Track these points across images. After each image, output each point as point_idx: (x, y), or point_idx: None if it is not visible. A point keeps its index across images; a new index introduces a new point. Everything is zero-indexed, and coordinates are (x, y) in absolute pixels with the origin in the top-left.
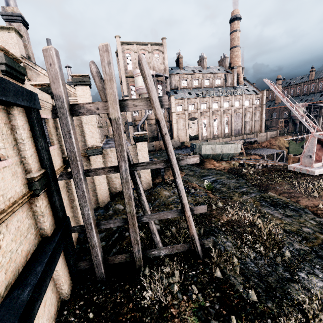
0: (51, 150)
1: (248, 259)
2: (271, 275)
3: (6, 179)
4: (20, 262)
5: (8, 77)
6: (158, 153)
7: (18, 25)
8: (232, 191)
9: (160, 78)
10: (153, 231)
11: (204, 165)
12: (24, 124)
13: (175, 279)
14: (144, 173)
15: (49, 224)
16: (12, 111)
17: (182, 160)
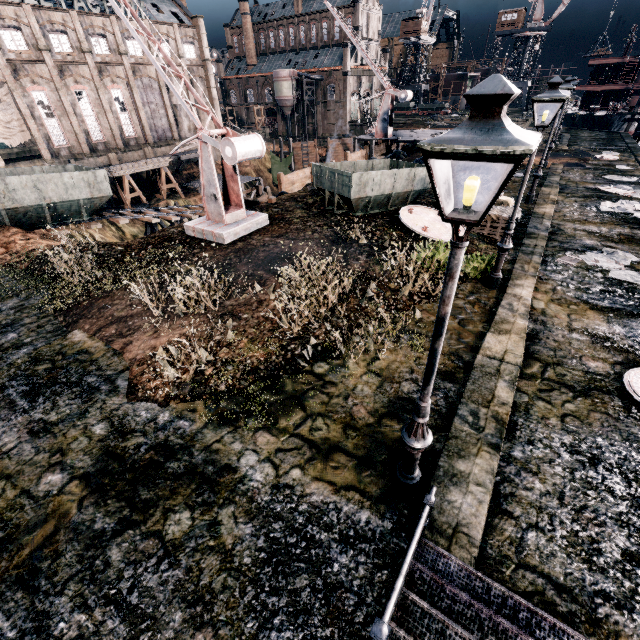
0: None
1: None
2: None
3: None
4: None
5: None
6: None
7: None
8: None
9: None
10: None
11: None
12: None
13: None
14: None
15: None
16: None
17: None
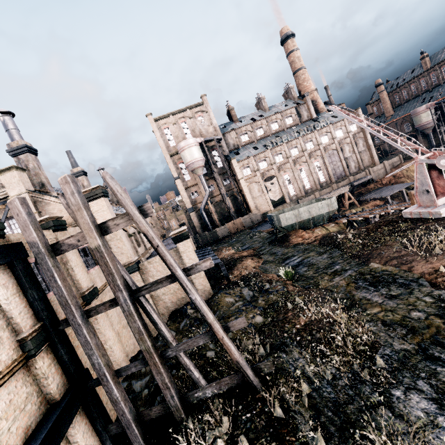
0: None
1: (324, 380)
2: (352, 401)
3: None
4: (15, 442)
5: None
6: (234, 237)
7: (26, 156)
8: (320, 274)
9: (212, 143)
10: (187, 366)
11: (289, 241)
12: (8, 281)
13: (221, 430)
14: (197, 280)
15: (57, 386)
16: None
17: (192, 269)
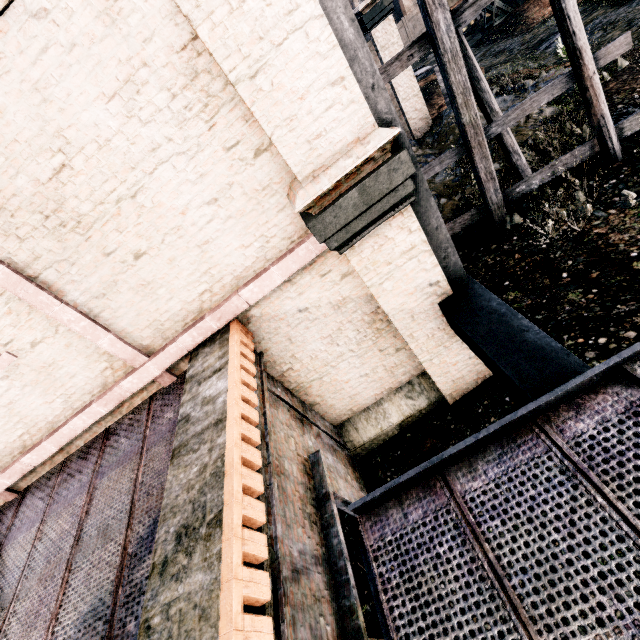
0: None
1: None
2: None
3: None
4: None
5: None
6: None
7: None
8: None
9: None
10: (513, 148)
11: (526, 21)
12: None
13: (580, 203)
14: (408, 102)
15: None
16: None
17: None
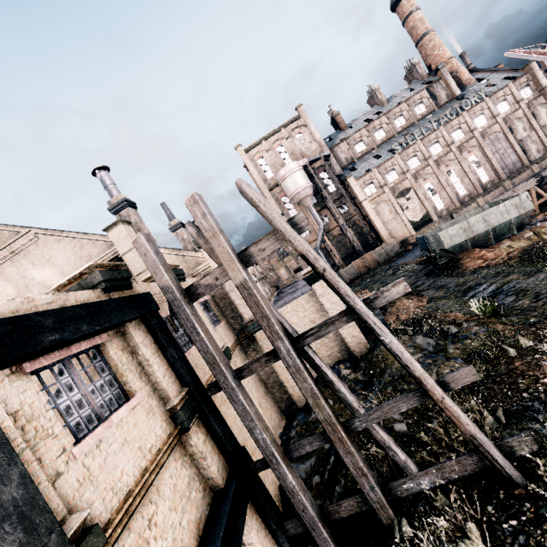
0: (193, 352)
1: None
2: None
3: (140, 423)
4: (190, 541)
5: (112, 293)
6: (367, 277)
7: (126, 212)
8: None
9: (318, 163)
10: (385, 443)
11: (461, 266)
12: (145, 339)
13: (472, 544)
14: (345, 330)
15: (218, 468)
16: (127, 330)
17: (376, 299)
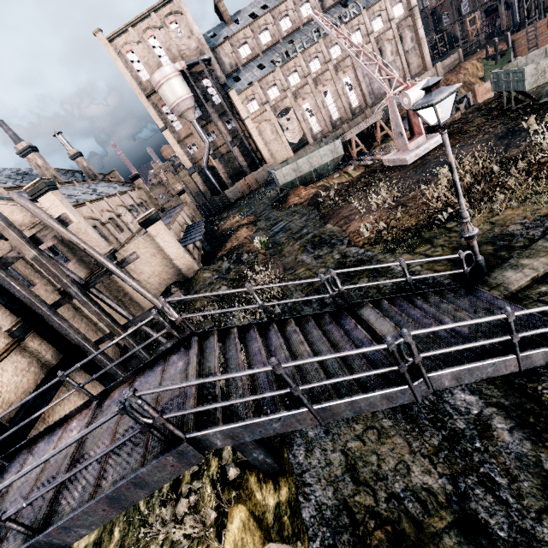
0: None
1: None
2: None
3: None
4: (29, 387)
5: None
6: (247, 199)
7: None
8: (289, 239)
9: (200, 66)
10: (146, 331)
11: (287, 202)
12: None
13: None
14: (178, 260)
15: (52, 356)
16: None
17: (123, 262)
